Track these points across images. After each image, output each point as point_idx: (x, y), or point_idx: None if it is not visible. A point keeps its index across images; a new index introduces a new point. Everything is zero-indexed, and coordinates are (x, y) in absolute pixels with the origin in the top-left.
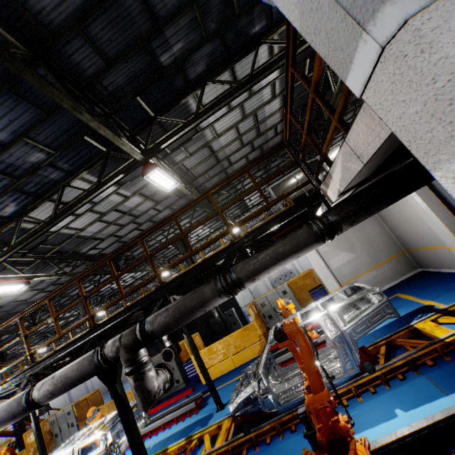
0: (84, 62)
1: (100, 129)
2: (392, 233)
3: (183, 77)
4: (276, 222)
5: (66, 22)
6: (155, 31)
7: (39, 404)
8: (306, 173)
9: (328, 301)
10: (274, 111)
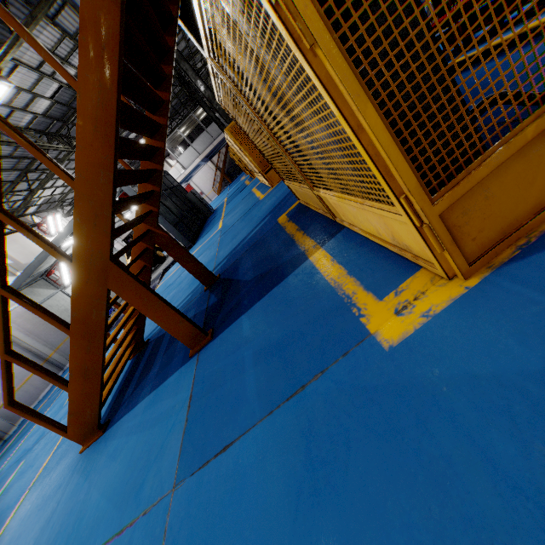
0: None
1: None
2: None
3: None
4: None
5: None
6: None
7: None
8: None
9: None
10: None
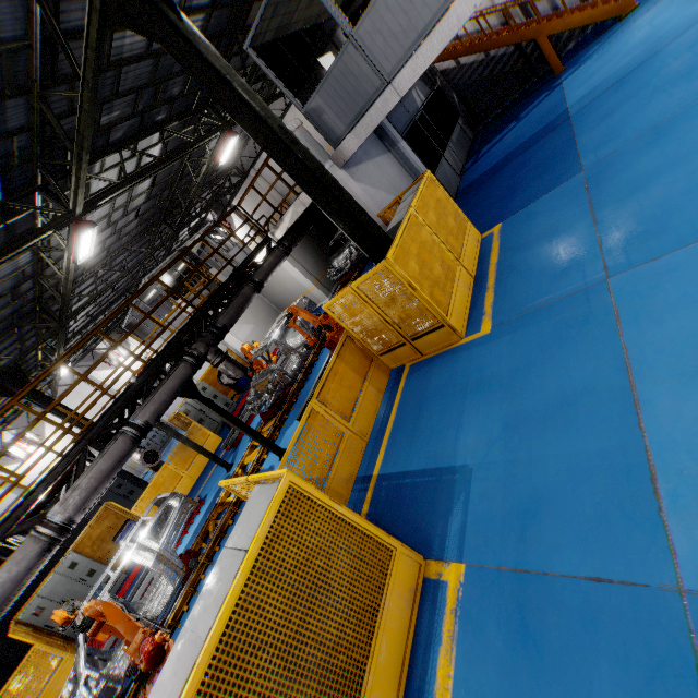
0: (56, 103)
1: (83, 172)
2: (270, 302)
3: (108, 139)
4: (255, 254)
5: (68, 73)
6: (113, 99)
7: (147, 432)
8: (257, 226)
9: (245, 378)
10: (144, 190)
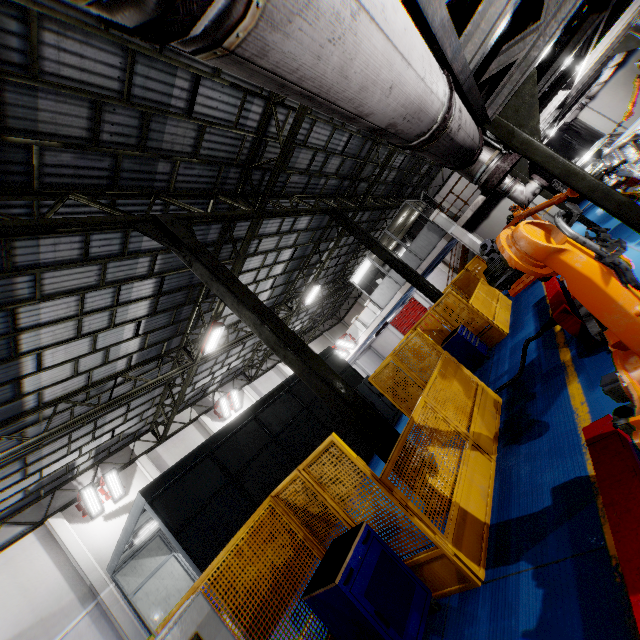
0: None
1: None
2: None
3: None
4: None
5: None
6: None
7: None
8: None
9: None
10: None
